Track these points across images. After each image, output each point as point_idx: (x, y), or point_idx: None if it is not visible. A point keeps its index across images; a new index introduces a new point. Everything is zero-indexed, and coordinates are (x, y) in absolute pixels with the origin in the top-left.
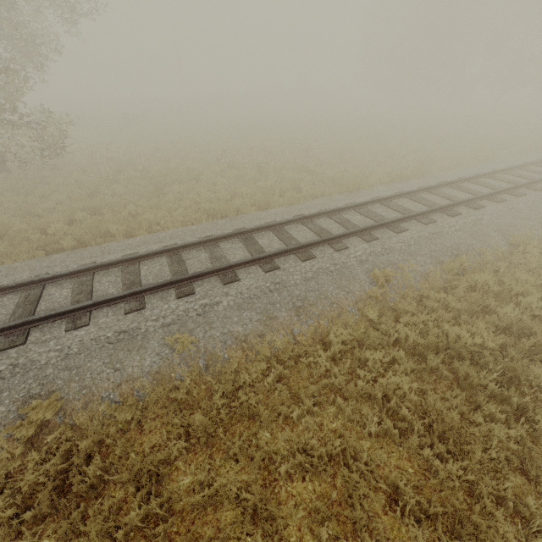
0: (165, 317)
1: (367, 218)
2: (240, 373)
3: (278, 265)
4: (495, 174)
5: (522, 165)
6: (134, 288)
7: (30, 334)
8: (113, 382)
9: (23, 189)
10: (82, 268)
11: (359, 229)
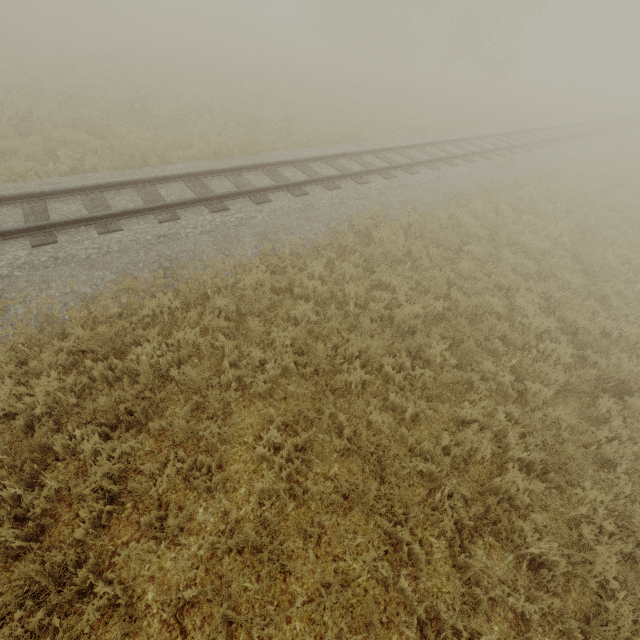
0: None
1: (83, 210)
2: None
3: None
4: (339, 159)
5: (378, 150)
6: None
7: None
8: None
9: None
10: None
11: (25, 226)
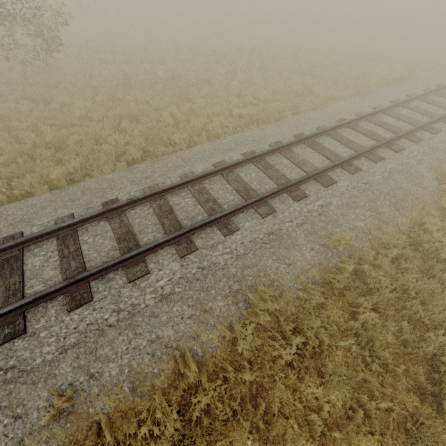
0: (296, 218)
1: (400, 121)
2: (379, 259)
3: (359, 167)
4: None
5: None
6: (251, 194)
7: (194, 241)
8: (293, 274)
9: (40, 96)
10: (193, 178)
11: (408, 131)
